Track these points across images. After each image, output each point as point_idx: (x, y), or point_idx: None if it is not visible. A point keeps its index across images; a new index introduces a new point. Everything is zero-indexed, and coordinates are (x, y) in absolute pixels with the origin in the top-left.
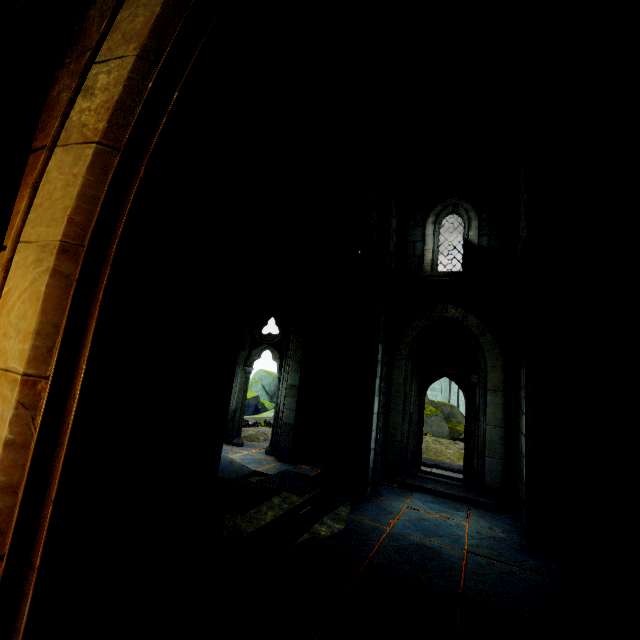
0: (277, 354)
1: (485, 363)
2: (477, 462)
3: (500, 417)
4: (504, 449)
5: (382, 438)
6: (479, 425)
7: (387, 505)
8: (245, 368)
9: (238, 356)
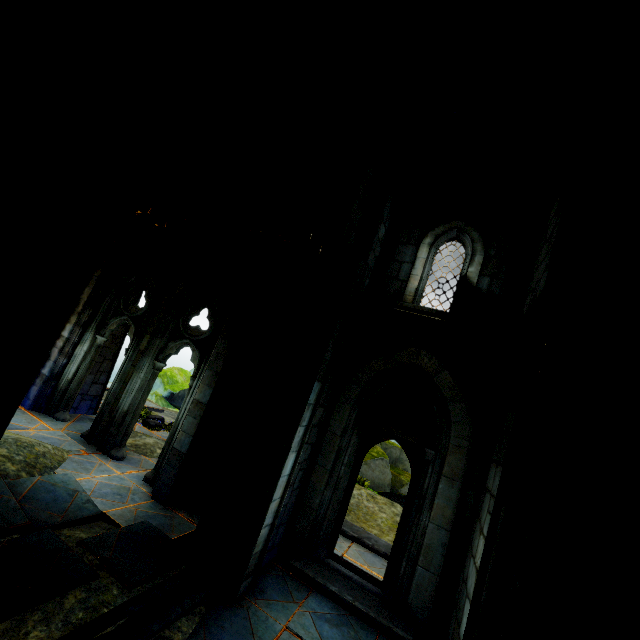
0: (198, 355)
1: (448, 438)
2: (405, 568)
3: (449, 516)
4: (444, 562)
5: (294, 501)
6: (420, 518)
7: (260, 620)
8: (155, 362)
9: (151, 344)
